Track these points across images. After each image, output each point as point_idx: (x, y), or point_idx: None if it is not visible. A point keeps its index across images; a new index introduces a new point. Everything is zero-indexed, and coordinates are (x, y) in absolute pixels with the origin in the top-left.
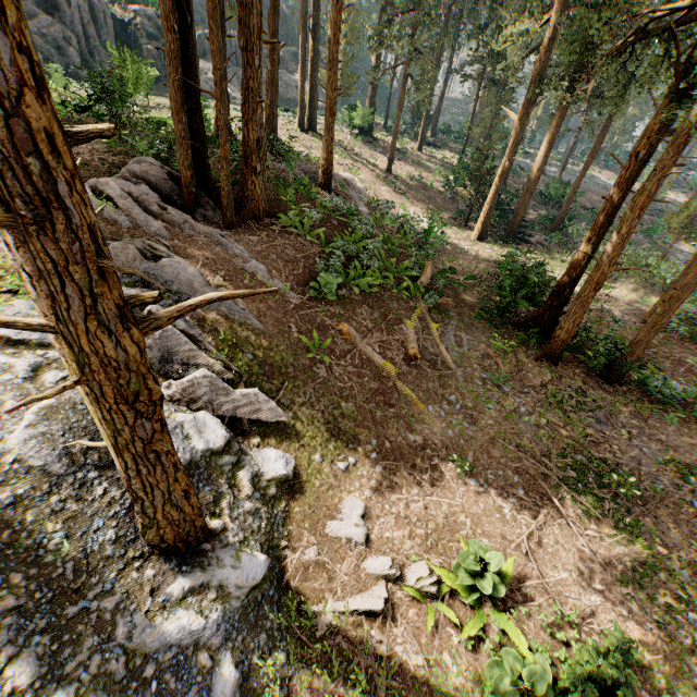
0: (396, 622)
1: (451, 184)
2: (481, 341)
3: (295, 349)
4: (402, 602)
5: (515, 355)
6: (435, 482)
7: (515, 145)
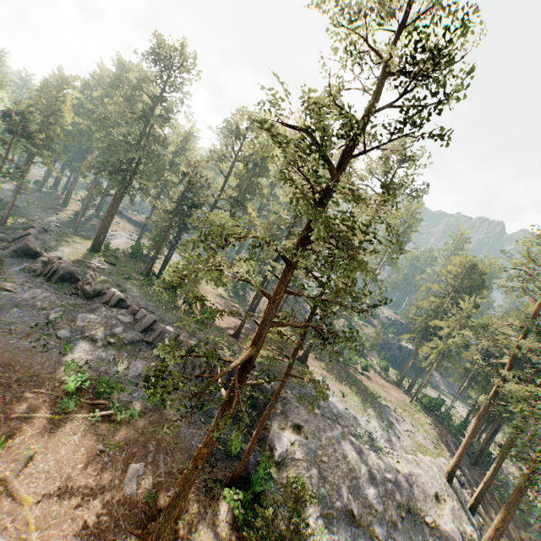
0: None
1: None
2: None
3: (486, 504)
4: None
5: None
6: None
7: None
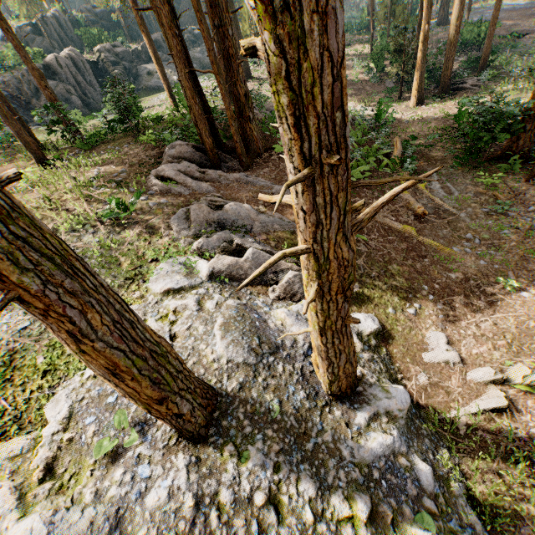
0: (520, 412)
1: (372, 71)
2: (467, 184)
3: None
4: (516, 397)
5: (505, 184)
6: (491, 304)
7: (431, 7)
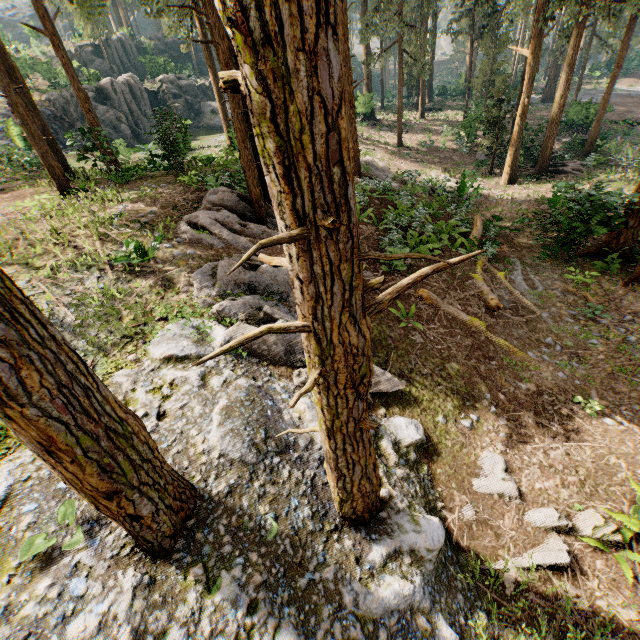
0: (586, 575)
1: (462, 140)
2: (554, 279)
3: (387, 321)
4: (583, 554)
5: (599, 285)
6: (566, 427)
7: (532, 80)
